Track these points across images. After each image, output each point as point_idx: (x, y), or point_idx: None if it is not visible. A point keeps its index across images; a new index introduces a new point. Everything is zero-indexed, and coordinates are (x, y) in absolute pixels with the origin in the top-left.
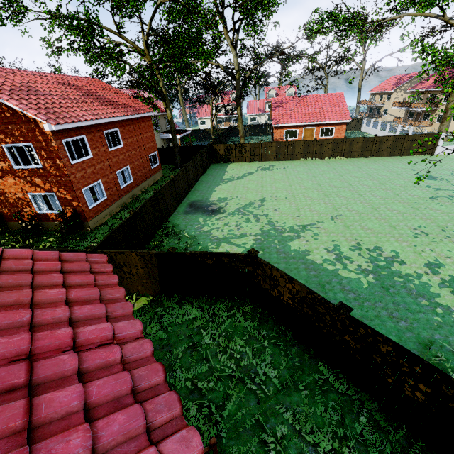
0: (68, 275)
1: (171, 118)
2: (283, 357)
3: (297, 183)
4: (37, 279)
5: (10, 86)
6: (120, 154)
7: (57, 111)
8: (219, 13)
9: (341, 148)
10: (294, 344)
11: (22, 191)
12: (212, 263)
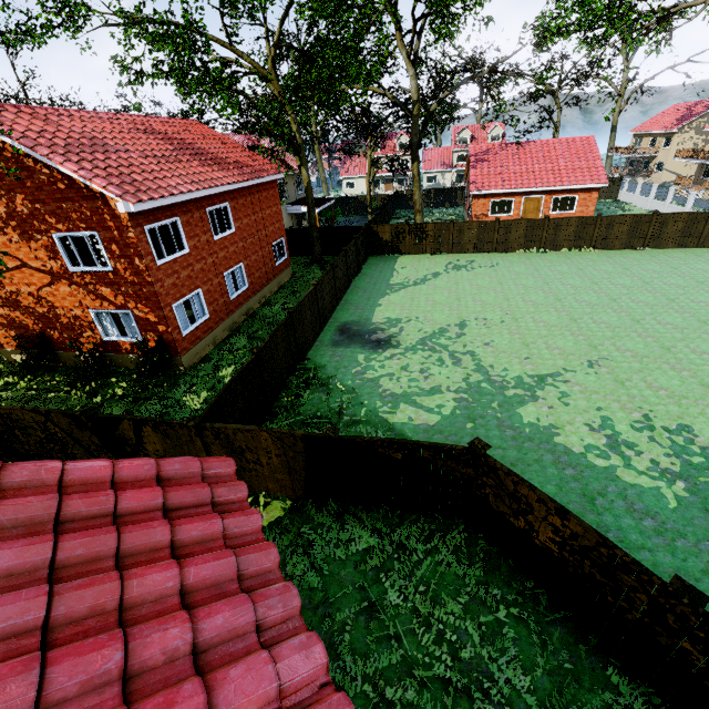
0: (177, 521)
1: (308, 183)
2: (537, 647)
3: (518, 294)
4: (127, 540)
5: (65, 138)
6: (230, 245)
7: (137, 179)
8: (392, 5)
9: (591, 233)
10: (554, 620)
11: (81, 305)
12: (401, 458)
